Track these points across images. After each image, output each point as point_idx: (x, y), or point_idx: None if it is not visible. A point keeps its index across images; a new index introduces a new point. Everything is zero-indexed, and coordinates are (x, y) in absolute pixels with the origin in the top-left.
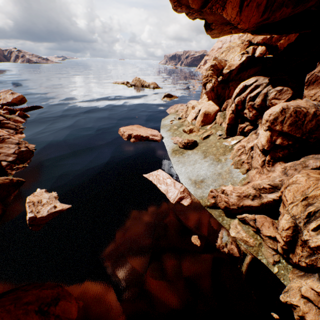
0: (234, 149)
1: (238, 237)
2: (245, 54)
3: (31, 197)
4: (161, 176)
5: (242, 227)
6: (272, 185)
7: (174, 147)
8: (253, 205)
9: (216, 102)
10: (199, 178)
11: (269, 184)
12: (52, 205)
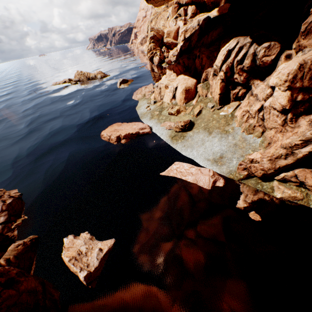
0: (236, 116)
1: (286, 196)
2: (179, 18)
3: (66, 253)
4: (182, 168)
5: (284, 186)
6: (304, 140)
7: (170, 134)
8: (289, 163)
9: (189, 75)
10: (217, 155)
11: (301, 139)
12: (97, 249)
